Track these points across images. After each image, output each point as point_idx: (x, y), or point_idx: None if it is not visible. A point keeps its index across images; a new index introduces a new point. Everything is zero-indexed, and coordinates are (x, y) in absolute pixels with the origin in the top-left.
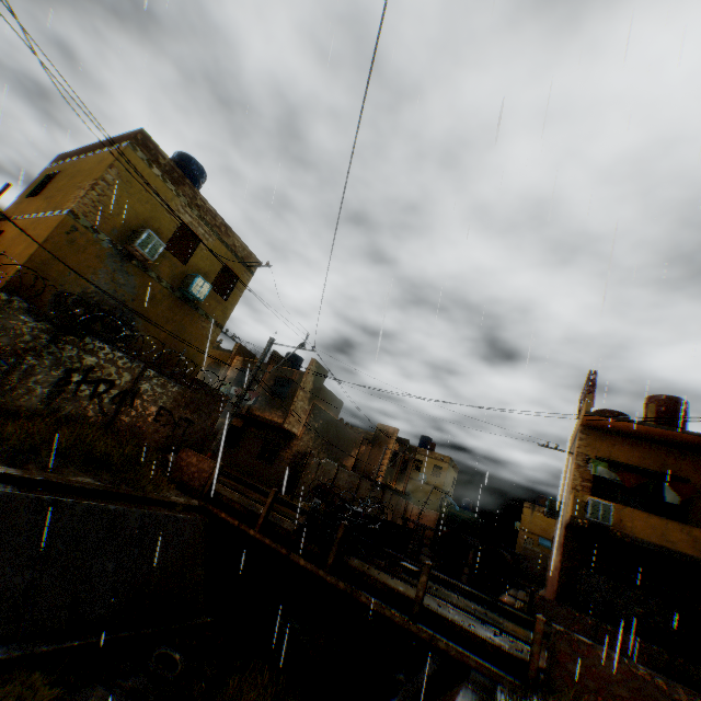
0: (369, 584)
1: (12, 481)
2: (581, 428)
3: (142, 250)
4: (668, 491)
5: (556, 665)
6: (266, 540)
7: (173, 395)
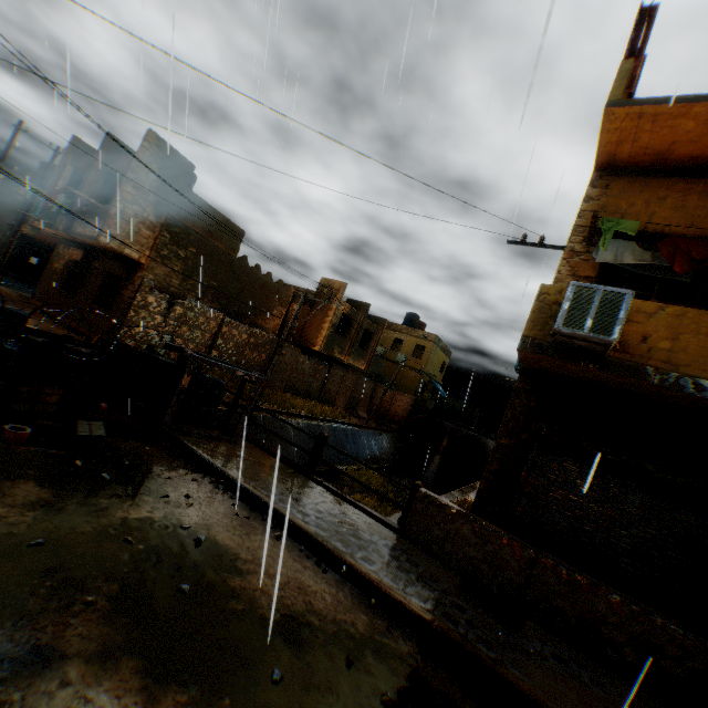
0: None
1: None
2: (593, 177)
3: None
4: None
5: None
6: None
7: None
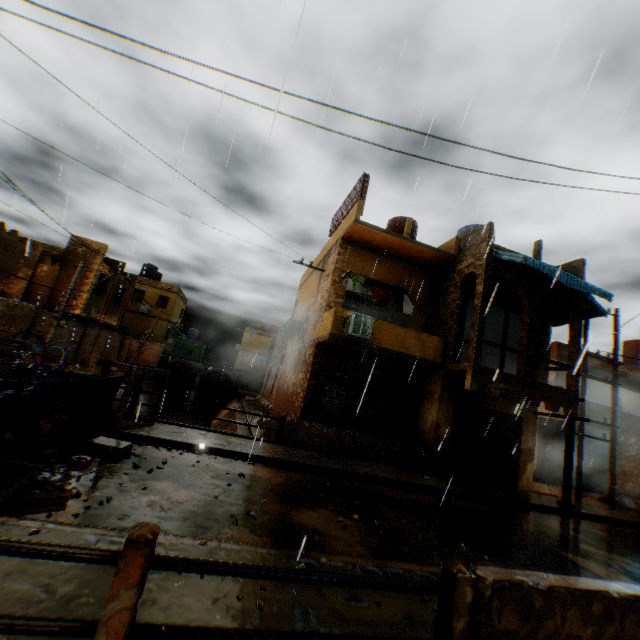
0: None
1: None
2: (342, 242)
3: None
4: (407, 303)
5: None
6: None
7: None
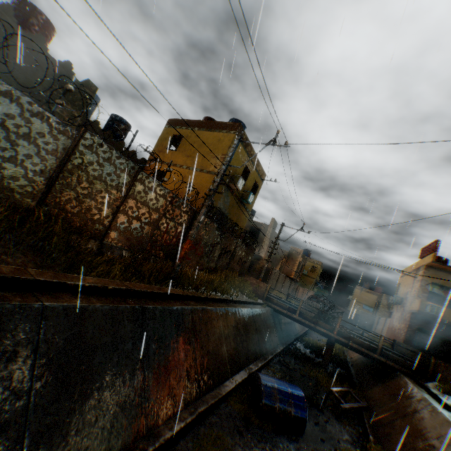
0: (354, 340)
1: (239, 303)
2: (424, 267)
3: (238, 187)
4: None
5: (438, 373)
6: (302, 320)
7: (243, 252)
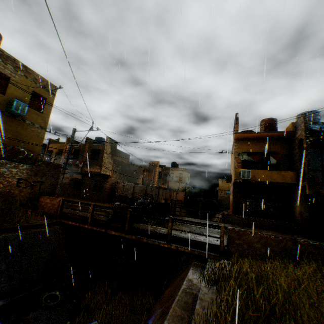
0: (146, 233)
1: None
2: (235, 141)
3: None
4: (272, 159)
5: (231, 243)
6: (94, 228)
7: (25, 171)
